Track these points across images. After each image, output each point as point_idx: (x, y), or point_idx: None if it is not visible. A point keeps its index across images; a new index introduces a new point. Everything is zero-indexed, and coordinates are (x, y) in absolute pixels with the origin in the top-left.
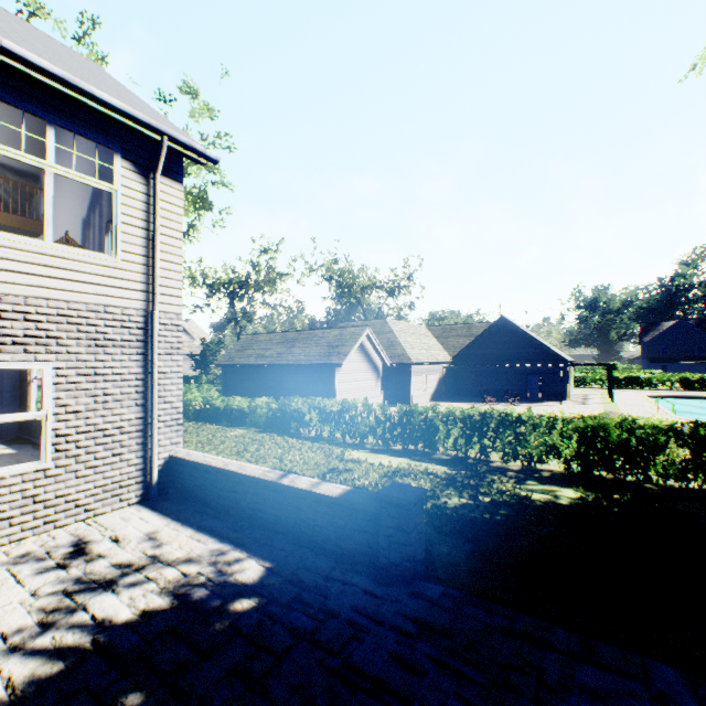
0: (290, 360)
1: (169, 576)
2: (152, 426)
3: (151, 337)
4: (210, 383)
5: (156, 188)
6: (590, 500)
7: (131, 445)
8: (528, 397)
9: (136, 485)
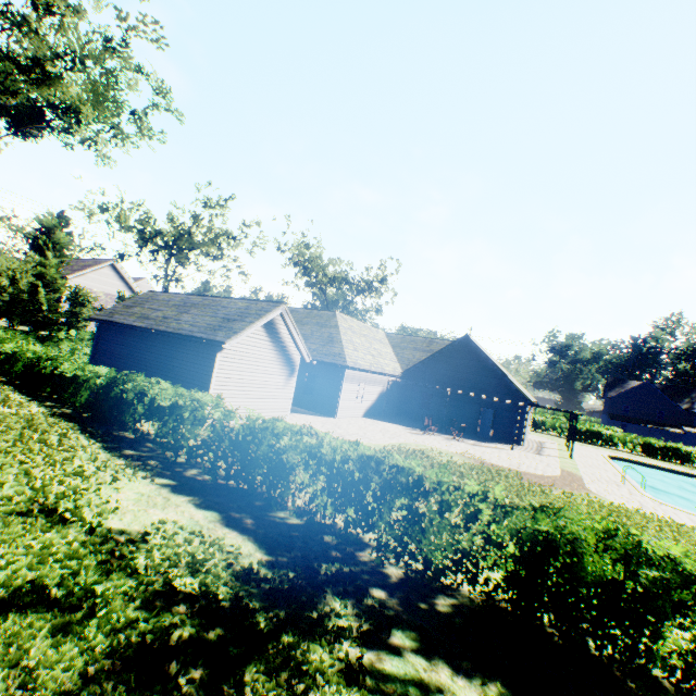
0: (171, 327)
1: None
2: None
3: None
4: None
5: None
6: None
7: None
8: (478, 433)
9: None
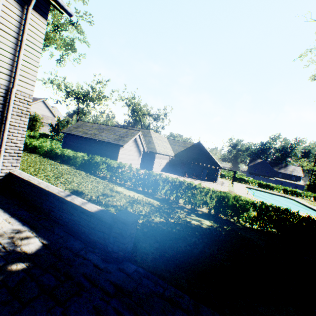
0: (100, 138)
1: None
2: None
3: (8, 103)
4: (59, 140)
5: (27, 15)
6: (215, 227)
7: None
8: (201, 178)
9: None
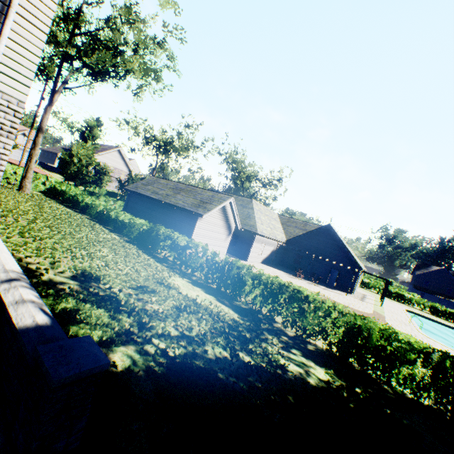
0: (172, 201)
1: None
2: None
3: None
4: None
5: None
6: (335, 387)
7: None
8: (327, 283)
9: None
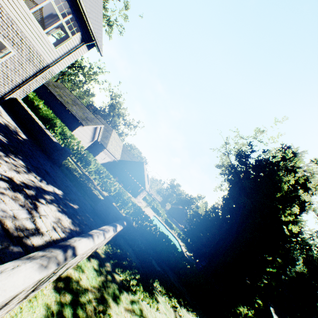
0: (70, 108)
1: (5, 121)
2: (20, 88)
3: (44, 71)
4: None
5: (81, 46)
6: None
7: (10, 86)
8: (127, 189)
9: (0, 95)
